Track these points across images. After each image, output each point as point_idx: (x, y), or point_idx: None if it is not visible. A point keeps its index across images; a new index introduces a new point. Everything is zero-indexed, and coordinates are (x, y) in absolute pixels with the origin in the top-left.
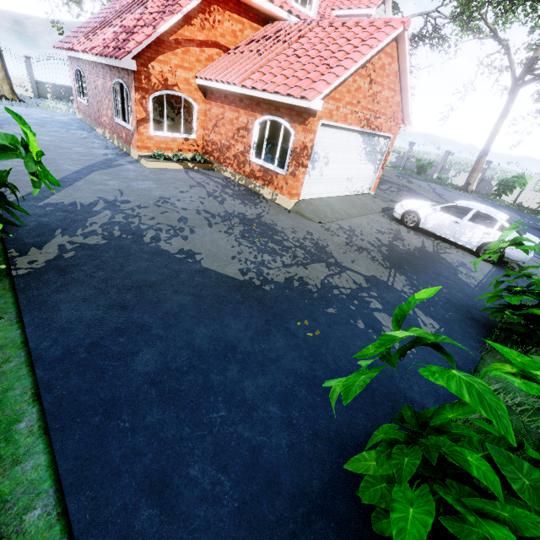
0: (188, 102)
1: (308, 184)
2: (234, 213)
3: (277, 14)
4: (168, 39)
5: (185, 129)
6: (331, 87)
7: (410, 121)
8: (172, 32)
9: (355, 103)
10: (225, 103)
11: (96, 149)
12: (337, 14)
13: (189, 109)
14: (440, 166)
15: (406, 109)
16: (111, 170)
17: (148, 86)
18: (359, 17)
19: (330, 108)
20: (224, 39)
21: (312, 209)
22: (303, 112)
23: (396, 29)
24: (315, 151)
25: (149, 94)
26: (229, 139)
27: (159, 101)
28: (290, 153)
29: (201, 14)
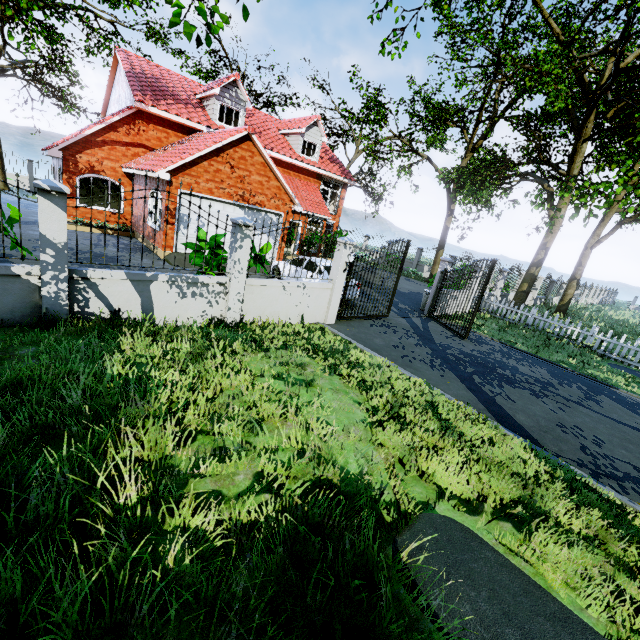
0: (116, 185)
1: (183, 240)
2: (96, 252)
3: (197, 128)
4: (95, 140)
5: (112, 205)
6: (176, 165)
7: (297, 203)
8: (99, 135)
9: (219, 181)
10: (140, 184)
11: (33, 217)
12: (283, 133)
13: (117, 190)
14: (415, 262)
15: (288, 192)
16: (25, 225)
17: (76, 170)
18: (296, 135)
19: (188, 182)
20: (149, 142)
21: (179, 258)
22: (164, 183)
23: (240, 132)
24: (184, 214)
25: (77, 176)
26: (141, 211)
27: (86, 182)
28: (161, 214)
29: (126, 125)
